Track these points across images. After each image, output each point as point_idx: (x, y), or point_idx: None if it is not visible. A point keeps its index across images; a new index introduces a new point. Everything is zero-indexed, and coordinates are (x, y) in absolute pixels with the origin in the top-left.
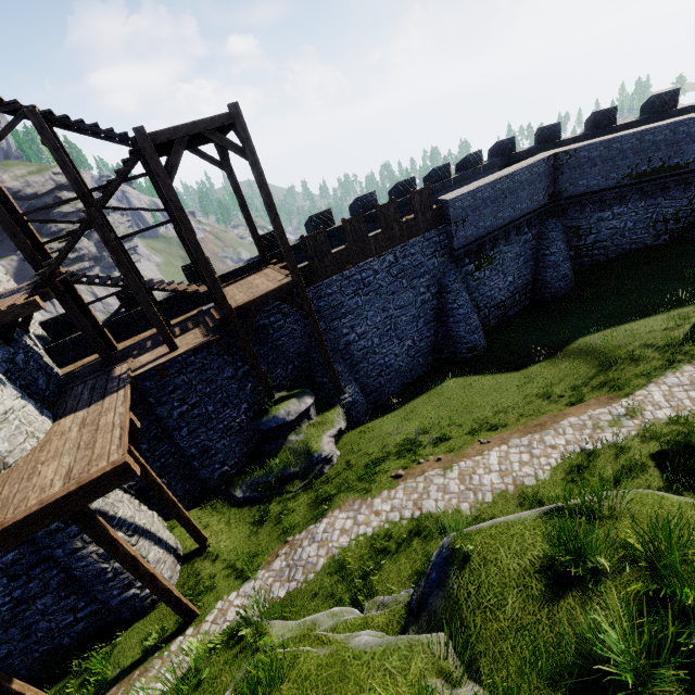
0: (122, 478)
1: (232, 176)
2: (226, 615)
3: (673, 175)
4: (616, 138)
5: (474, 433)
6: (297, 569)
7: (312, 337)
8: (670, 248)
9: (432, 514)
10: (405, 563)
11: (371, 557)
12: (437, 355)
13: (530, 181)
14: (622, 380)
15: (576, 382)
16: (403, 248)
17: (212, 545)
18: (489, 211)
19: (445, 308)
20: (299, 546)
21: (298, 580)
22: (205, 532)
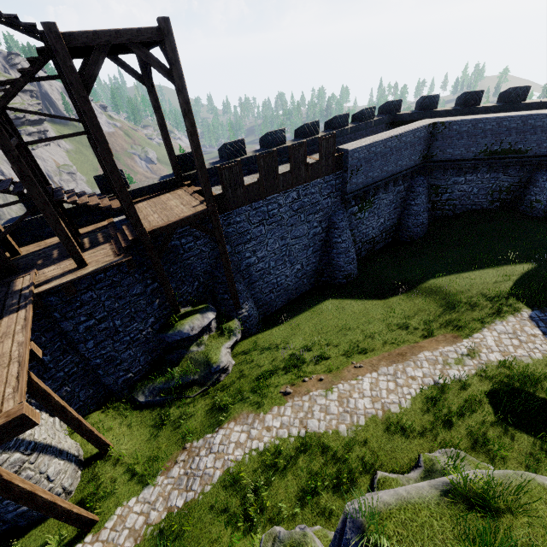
0: (17, 429)
1: (153, 93)
2: (125, 521)
3: (515, 157)
4: (482, 119)
5: (348, 355)
6: (194, 479)
7: (218, 258)
8: (500, 213)
9: (316, 433)
10: (292, 479)
11: (263, 472)
12: (318, 277)
13: (412, 143)
14: (463, 322)
15: (427, 318)
16: (306, 187)
17: (113, 450)
18: (378, 164)
19: (331, 241)
20: (196, 455)
21: (195, 491)
22: (107, 436)
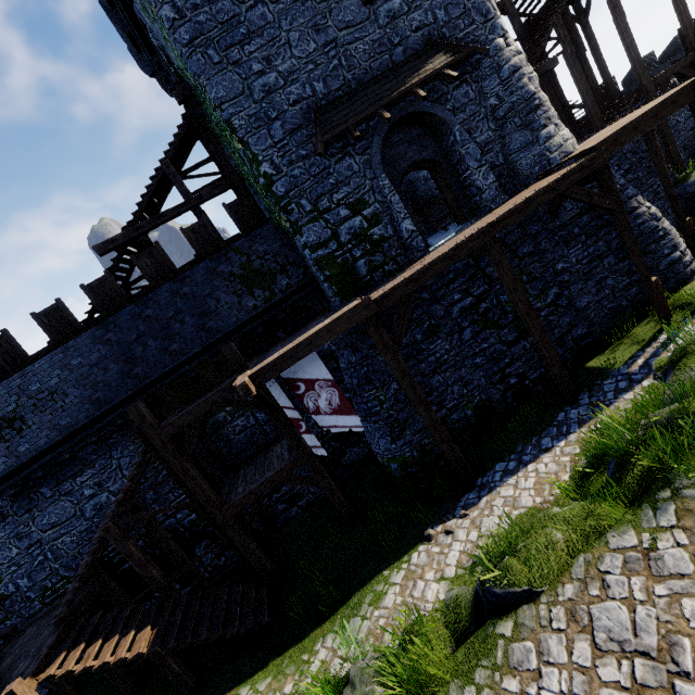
0: None
1: (588, 26)
2: None
3: None
4: None
5: None
6: None
7: (693, 130)
8: None
9: None
10: None
11: None
12: None
13: None
14: None
15: None
16: None
17: None
18: None
19: None
20: None
21: None
22: None
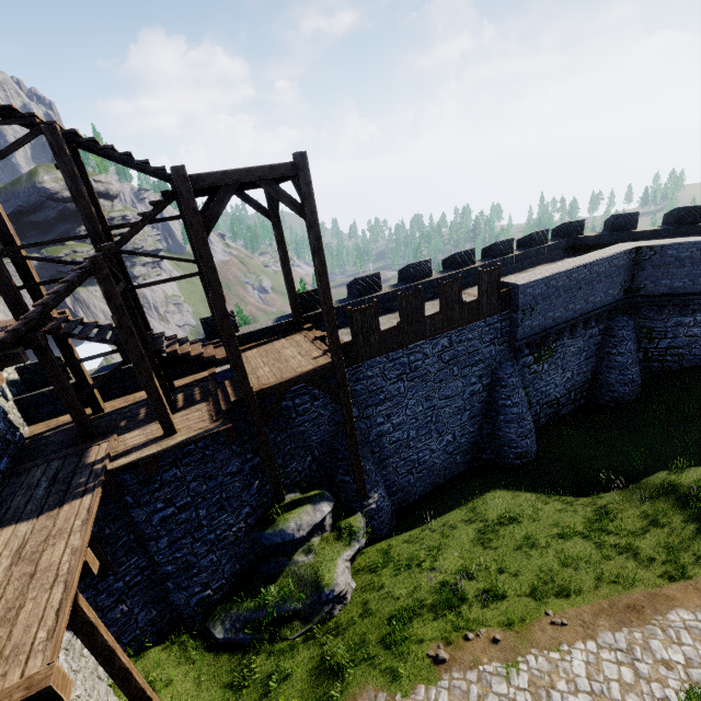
0: None
1: (279, 227)
2: None
3: None
4: None
5: (537, 596)
6: None
7: (340, 424)
8: None
9: None
10: None
11: None
12: (477, 454)
13: (608, 274)
14: None
15: (668, 540)
16: (460, 331)
17: None
18: (560, 301)
19: (496, 403)
20: None
21: None
22: (164, 694)
